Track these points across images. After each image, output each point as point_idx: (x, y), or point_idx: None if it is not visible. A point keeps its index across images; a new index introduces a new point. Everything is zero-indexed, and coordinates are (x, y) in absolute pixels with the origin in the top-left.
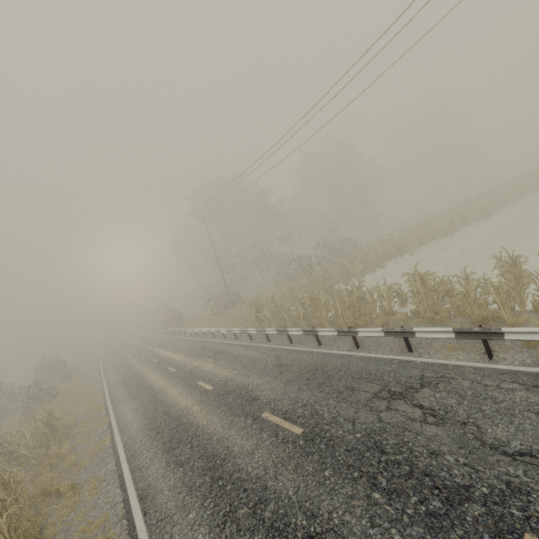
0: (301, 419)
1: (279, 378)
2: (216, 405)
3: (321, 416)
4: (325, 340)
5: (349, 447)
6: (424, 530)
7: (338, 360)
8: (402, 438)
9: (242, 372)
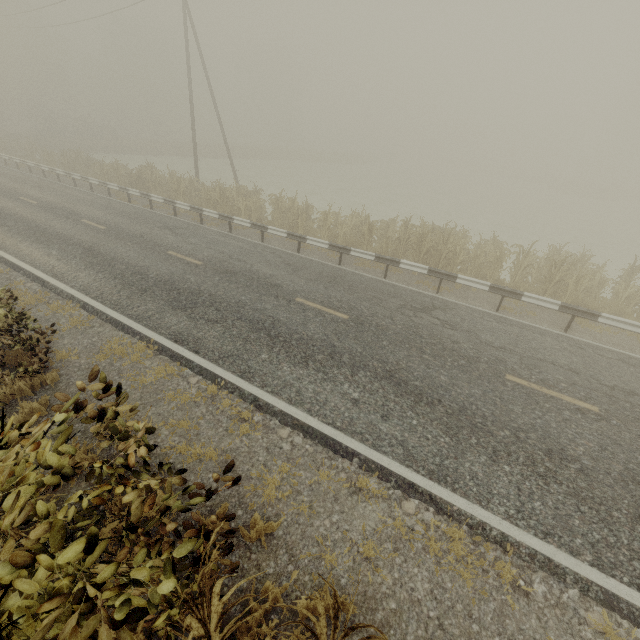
0: None
1: None
2: None
3: None
4: None
5: None
6: None
7: None
8: None
9: None
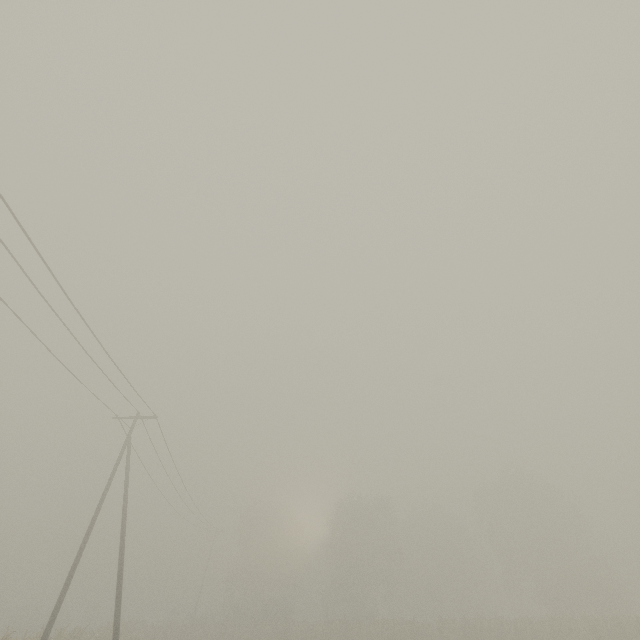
0: None
1: None
2: None
3: None
4: None
5: None
6: None
7: None
8: None
9: None
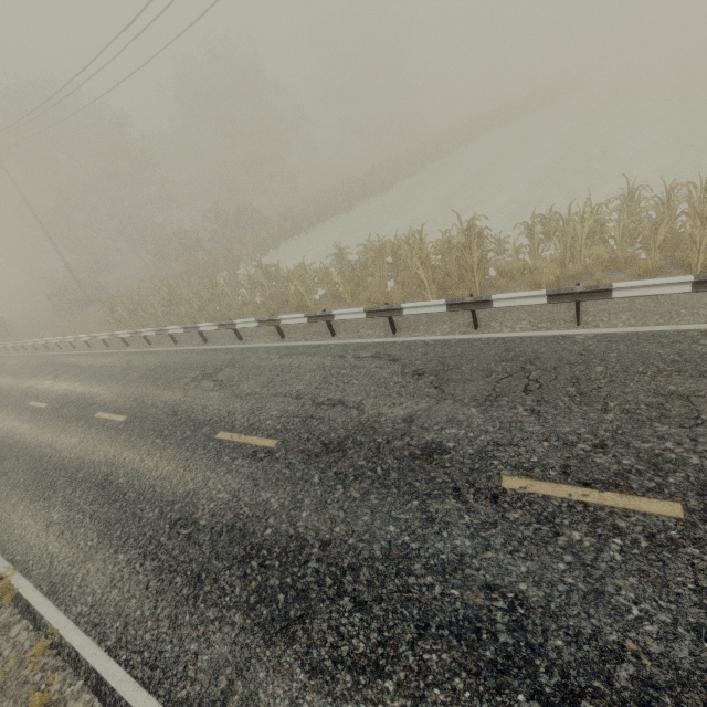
0: (128, 410)
1: (122, 381)
2: (48, 419)
3: (145, 404)
4: (184, 338)
5: (155, 419)
6: (175, 448)
7: (182, 355)
8: (192, 404)
9: (86, 383)
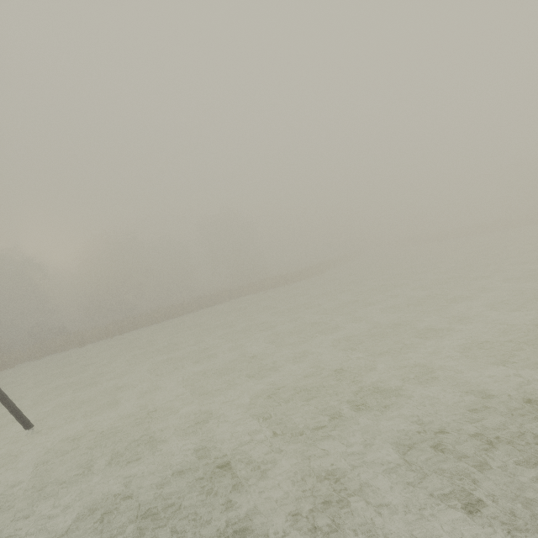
0: None
1: None
2: None
3: None
4: None
5: None
6: None
7: None
8: None
9: None
